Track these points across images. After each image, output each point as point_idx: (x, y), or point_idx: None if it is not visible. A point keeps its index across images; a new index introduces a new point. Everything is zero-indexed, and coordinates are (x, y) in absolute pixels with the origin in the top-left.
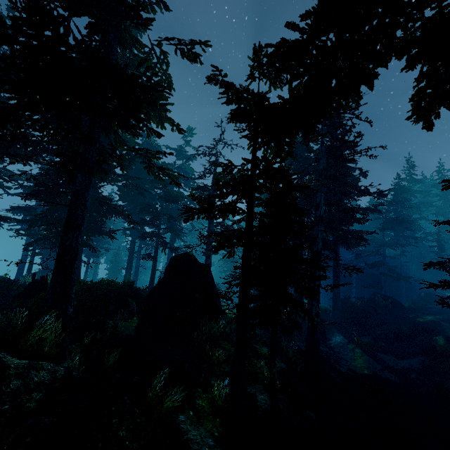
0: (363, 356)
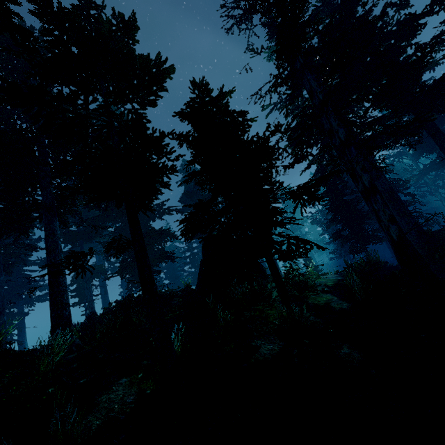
0: None
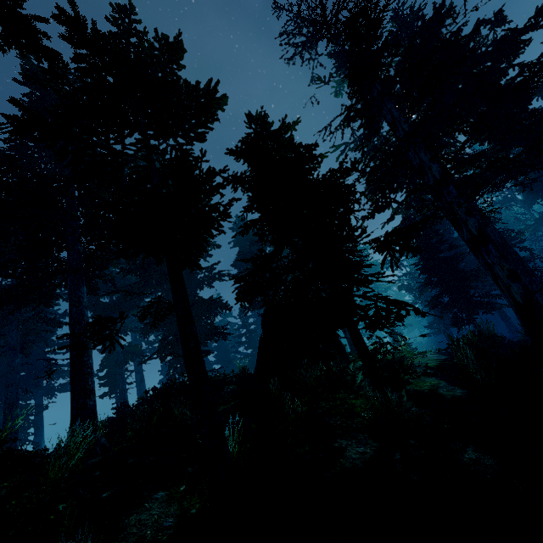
0: None
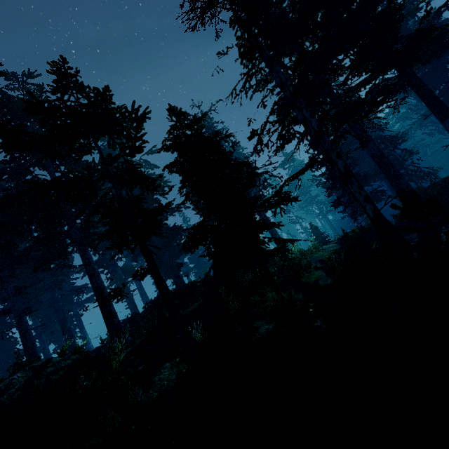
0: None
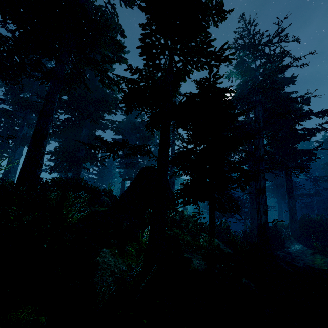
0: (324, 259)
